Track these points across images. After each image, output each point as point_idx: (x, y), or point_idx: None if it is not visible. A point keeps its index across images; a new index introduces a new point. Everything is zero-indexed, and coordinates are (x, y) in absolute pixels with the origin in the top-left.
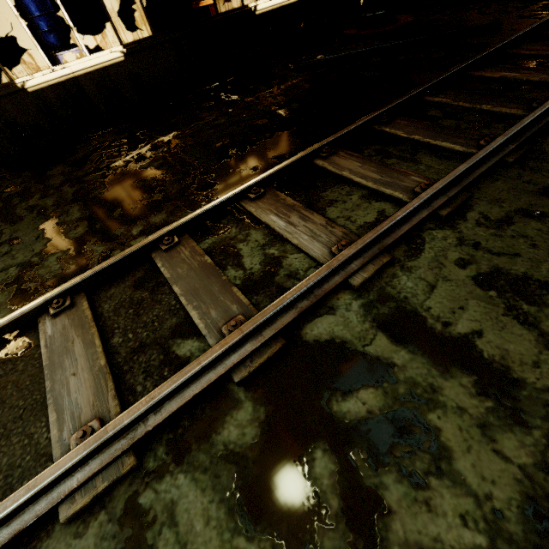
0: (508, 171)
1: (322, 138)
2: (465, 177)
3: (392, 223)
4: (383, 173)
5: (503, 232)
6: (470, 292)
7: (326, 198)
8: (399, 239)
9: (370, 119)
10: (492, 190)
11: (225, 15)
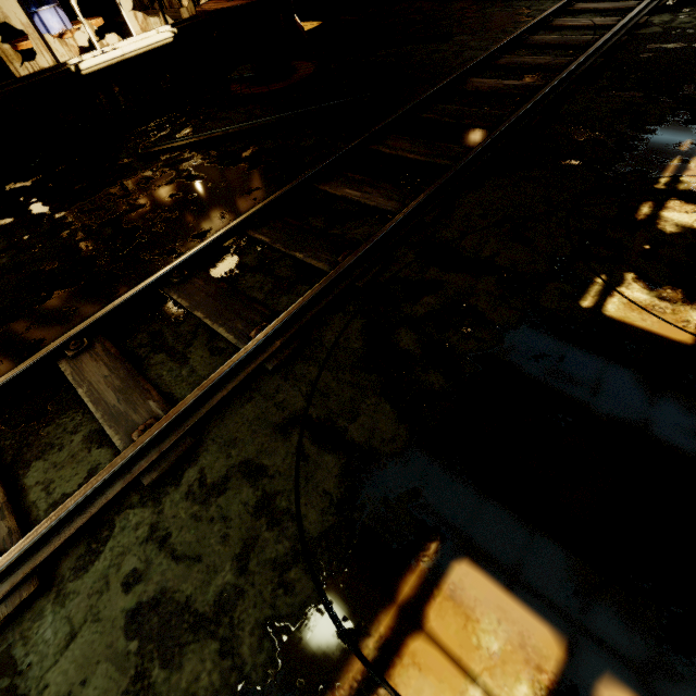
0: (269, 381)
1: (103, 306)
2: (199, 408)
3: (50, 526)
4: (124, 393)
5: (206, 509)
6: (109, 646)
7: (43, 440)
8: (84, 531)
9: (153, 282)
10: (235, 422)
11: (28, 79)
